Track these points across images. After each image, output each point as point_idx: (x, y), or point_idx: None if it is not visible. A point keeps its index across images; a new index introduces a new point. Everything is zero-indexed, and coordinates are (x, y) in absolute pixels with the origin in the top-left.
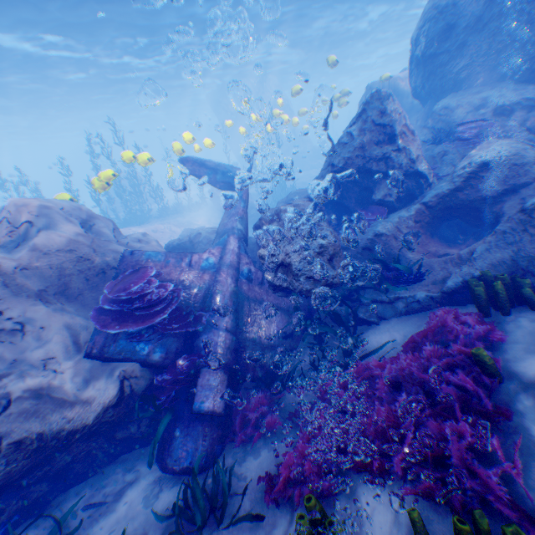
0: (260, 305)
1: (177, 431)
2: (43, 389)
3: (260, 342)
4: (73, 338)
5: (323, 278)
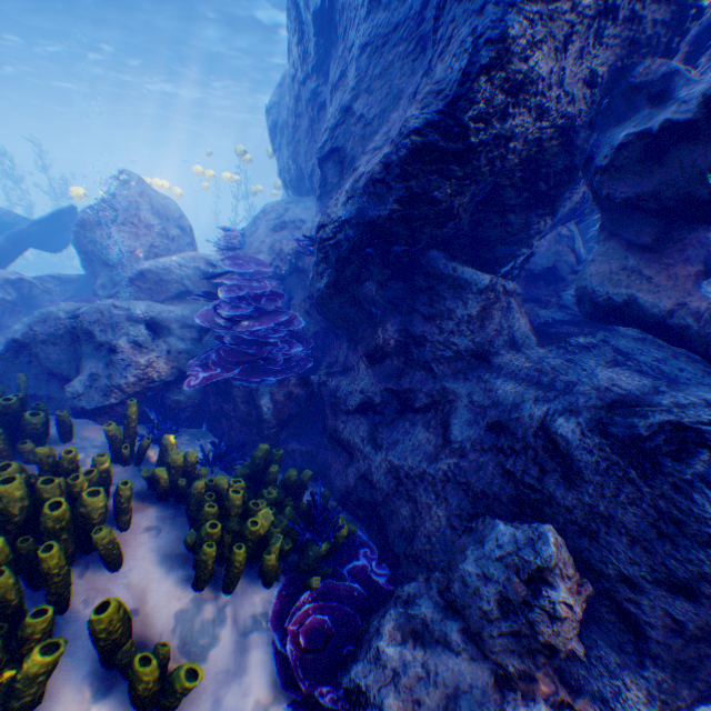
0: None
1: None
2: None
3: None
4: None
5: None
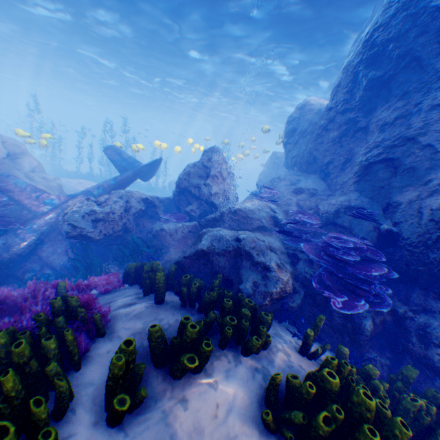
0: (66, 240)
1: None
2: None
3: (45, 260)
4: None
5: (81, 230)
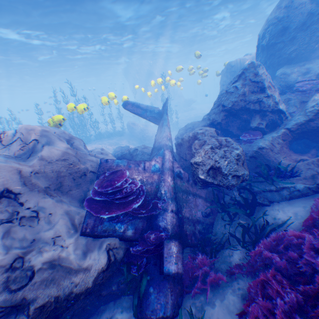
0: (189, 194)
1: (151, 289)
2: (56, 262)
3: (192, 220)
4: (71, 221)
5: (241, 176)
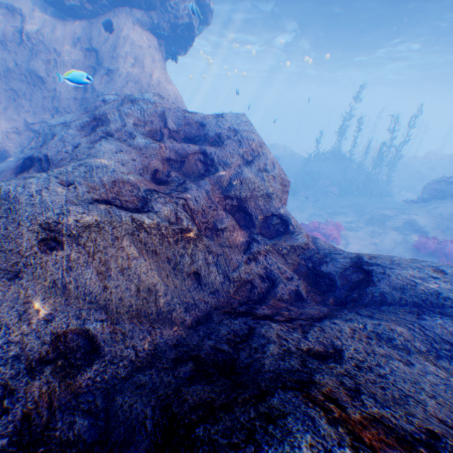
0: None
1: None
2: None
3: None
4: None
5: None
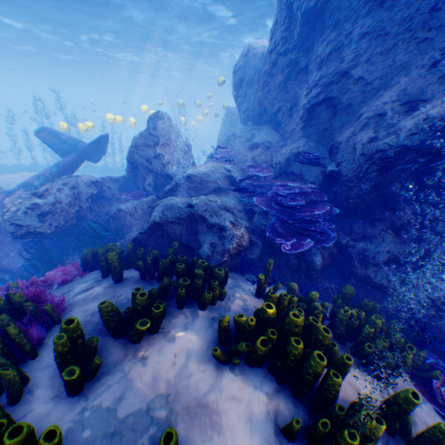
0: (17, 241)
1: None
2: None
3: None
4: None
5: (27, 227)
